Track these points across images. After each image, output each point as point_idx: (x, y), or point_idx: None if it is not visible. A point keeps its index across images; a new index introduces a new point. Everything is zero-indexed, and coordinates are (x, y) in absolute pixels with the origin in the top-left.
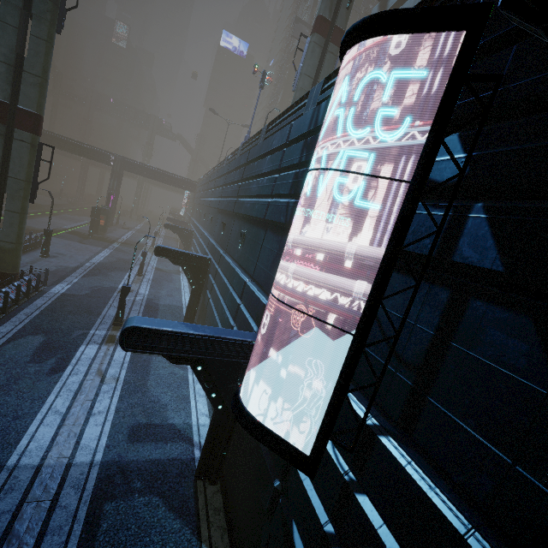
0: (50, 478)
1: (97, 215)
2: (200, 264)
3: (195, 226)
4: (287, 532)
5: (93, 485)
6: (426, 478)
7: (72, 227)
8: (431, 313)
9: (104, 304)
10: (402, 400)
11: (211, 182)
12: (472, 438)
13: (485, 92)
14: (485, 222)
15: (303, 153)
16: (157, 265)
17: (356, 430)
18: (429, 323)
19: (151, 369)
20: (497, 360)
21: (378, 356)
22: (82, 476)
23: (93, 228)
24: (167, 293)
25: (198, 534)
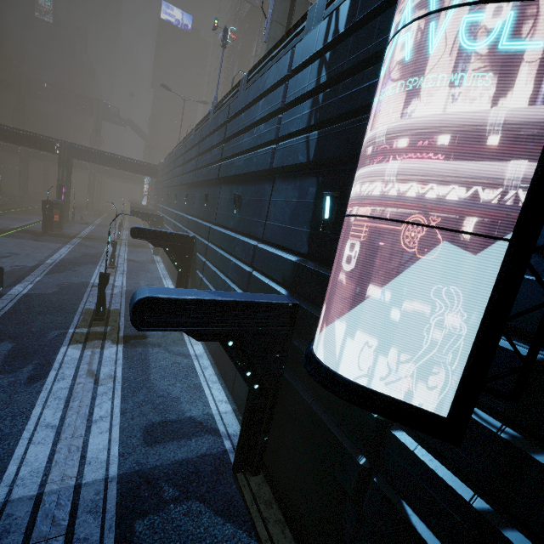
0: (56, 507)
1: (49, 209)
2: (184, 243)
3: (165, 211)
4: (398, 516)
5: (115, 505)
6: None
7: (21, 226)
8: None
9: (77, 300)
10: None
11: (179, 159)
12: None
13: None
14: None
15: (321, 73)
16: (128, 257)
17: (521, 370)
18: None
19: (150, 362)
20: None
21: None
22: (98, 496)
23: (47, 224)
24: (147, 283)
25: (255, 536)
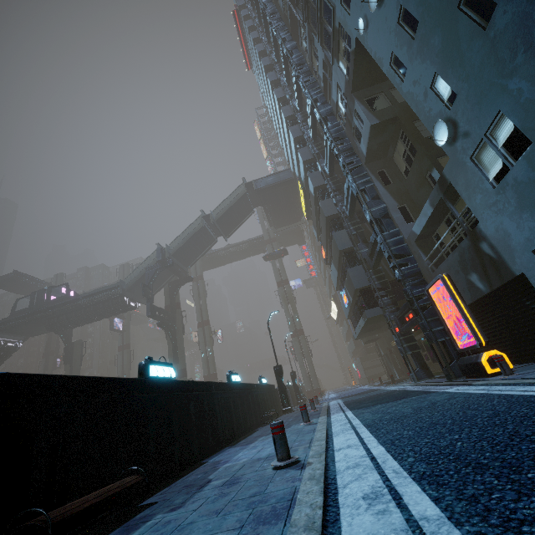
0: None
1: None
2: None
3: None
4: None
5: None
6: None
7: None
8: None
9: None
10: None
11: None
12: None
13: None
14: None
15: None
16: None
17: None
18: None
19: None
20: None
21: None
22: None
23: None
24: None
25: None
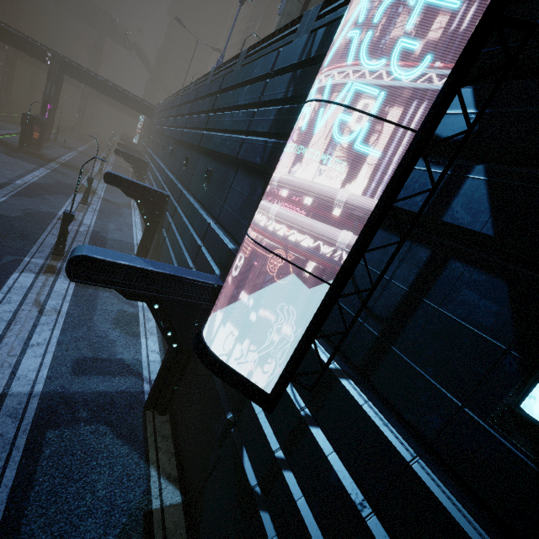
0: None
1: (29, 124)
2: (157, 199)
3: (151, 157)
4: (237, 456)
5: (33, 415)
6: (381, 415)
7: None
8: (409, 271)
9: (40, 230)
10: (365, 348)
11: (174, 109)
12: (428, 384)
13: (511, 42)
14: (484, 184)
15: (290, 87)
16: (104, 196)
17: (319, 372)
18: (404, 279)
19: (97, 304)
20: (466, 317)
21: (347, 307)
22: (20, 406)
23: (25, 140)
24: (116, 227)
25: (146, 458)
